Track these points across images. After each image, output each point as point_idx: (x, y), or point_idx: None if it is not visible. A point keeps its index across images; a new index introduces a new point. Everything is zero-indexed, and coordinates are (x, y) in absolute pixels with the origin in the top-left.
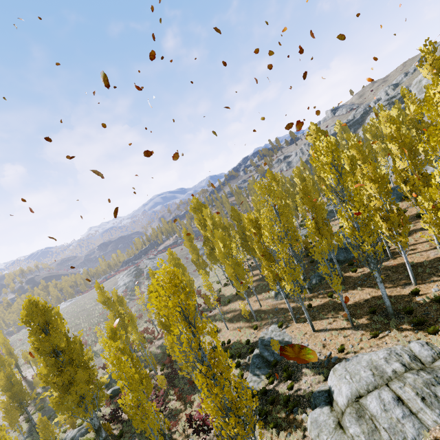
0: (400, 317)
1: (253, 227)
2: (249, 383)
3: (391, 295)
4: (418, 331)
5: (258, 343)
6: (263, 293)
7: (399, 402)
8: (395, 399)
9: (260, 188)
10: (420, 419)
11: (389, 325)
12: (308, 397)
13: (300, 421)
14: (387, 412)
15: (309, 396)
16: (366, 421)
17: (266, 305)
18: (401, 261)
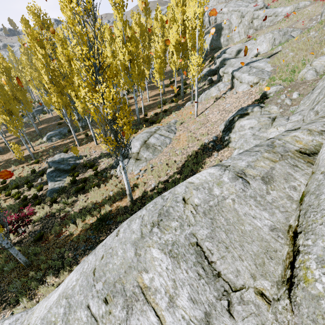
0: (143, 124)
1: (39, 47)
2: (54, 186)
3: (135, 119)
4: (152, 125)
5: (46, 169)
6: (31, 142)
7: (162, 135)
8: (160, 135)
9: (35, 16)
10: (169, 137)
11: (139, 128)
12: (110, 167)
13: (111, 176)
14: (159, 139)
15: (110, 166)
16: (151, 148)
17: (41, 147)
18: (134, 107)
